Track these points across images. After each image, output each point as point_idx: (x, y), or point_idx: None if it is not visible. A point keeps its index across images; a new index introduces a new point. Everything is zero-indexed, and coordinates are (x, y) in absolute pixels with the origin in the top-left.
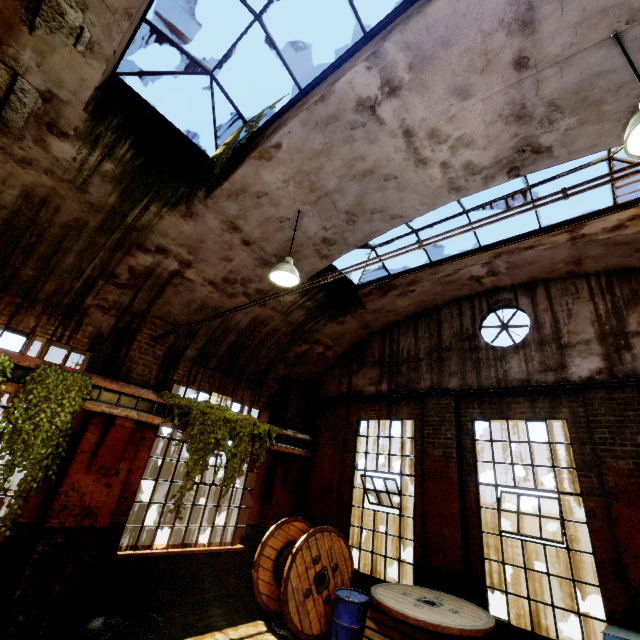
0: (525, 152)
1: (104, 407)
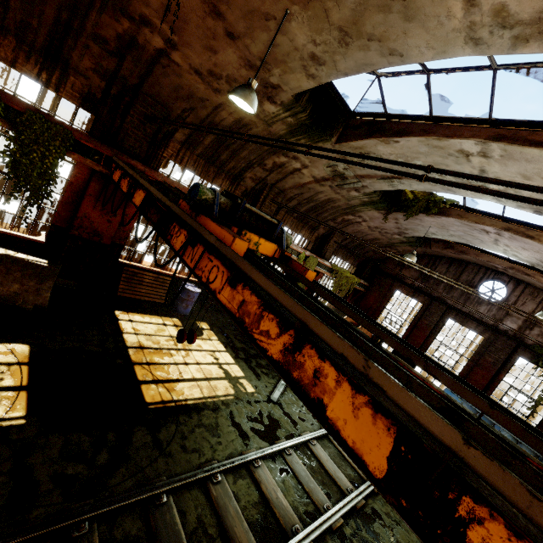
0: (539, 266)
1: (318, 269)
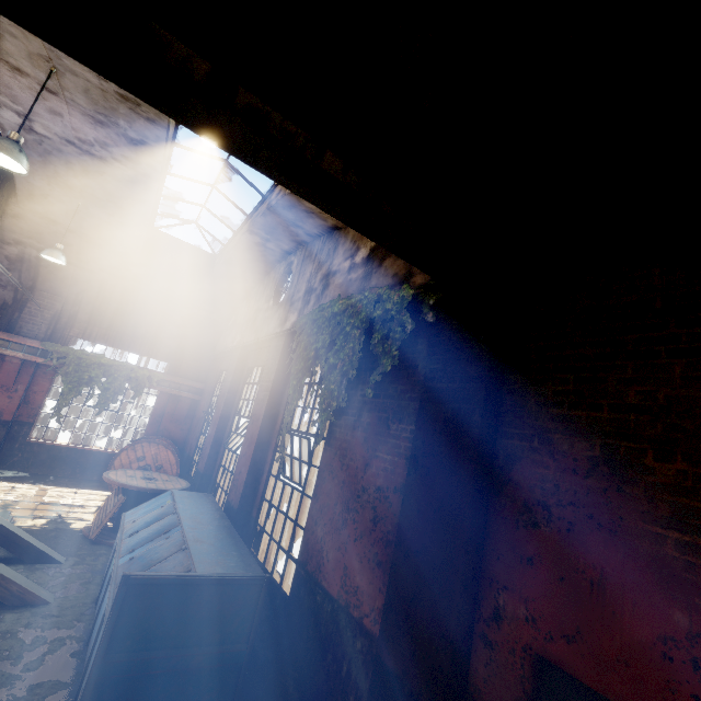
0: (139, 145)
1: None
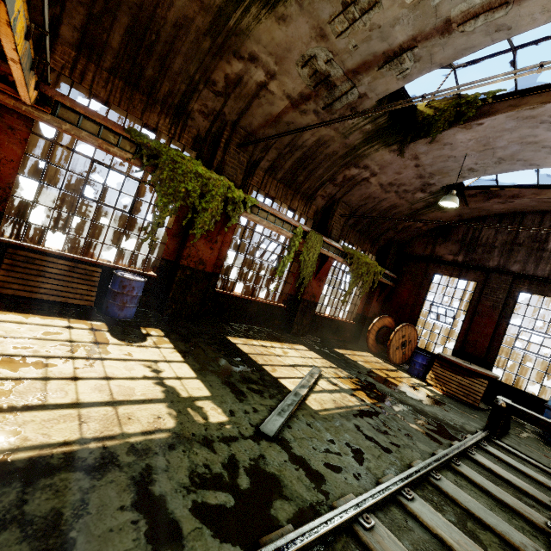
0: None
1: (325, 252)
